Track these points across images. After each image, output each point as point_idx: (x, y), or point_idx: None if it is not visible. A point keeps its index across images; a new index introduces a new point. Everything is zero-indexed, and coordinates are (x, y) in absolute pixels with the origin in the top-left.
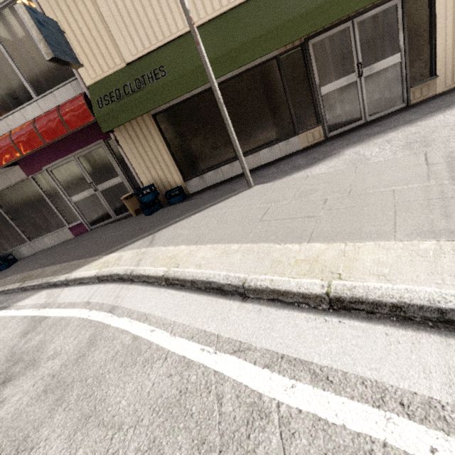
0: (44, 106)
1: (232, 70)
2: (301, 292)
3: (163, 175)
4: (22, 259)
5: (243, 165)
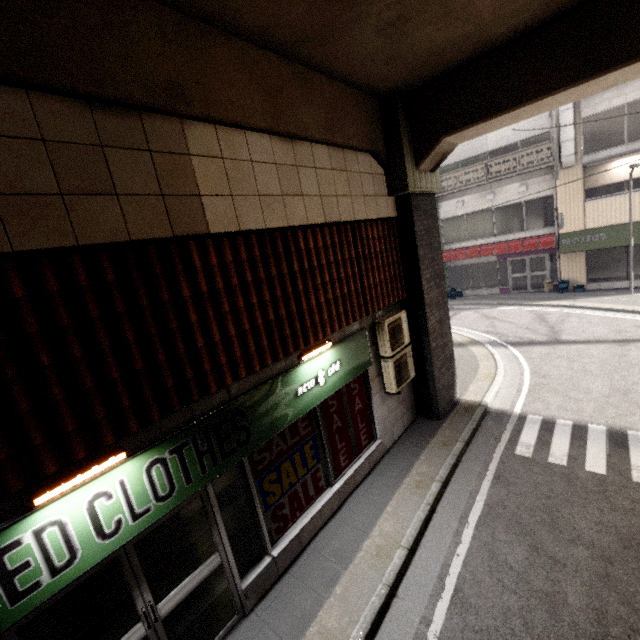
0: (527, 235)
1: None
2: (639, 311)
3: (575, 277)
4: (465, 296)
5: (631, 284)
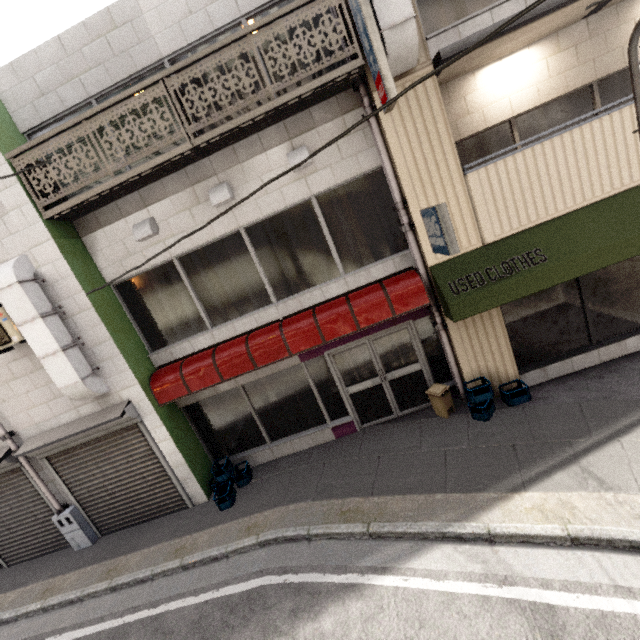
0: (352, 284)
1: (632, 256)
2: None
3: (492, 366)
4: (258, 469)
5: None
